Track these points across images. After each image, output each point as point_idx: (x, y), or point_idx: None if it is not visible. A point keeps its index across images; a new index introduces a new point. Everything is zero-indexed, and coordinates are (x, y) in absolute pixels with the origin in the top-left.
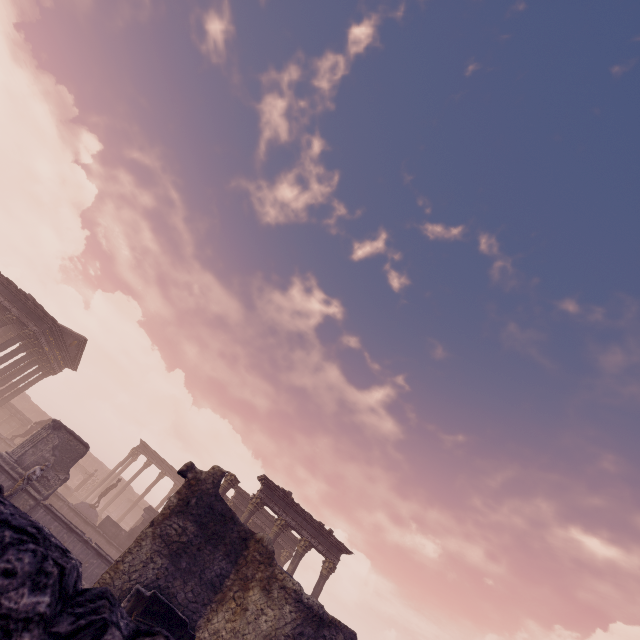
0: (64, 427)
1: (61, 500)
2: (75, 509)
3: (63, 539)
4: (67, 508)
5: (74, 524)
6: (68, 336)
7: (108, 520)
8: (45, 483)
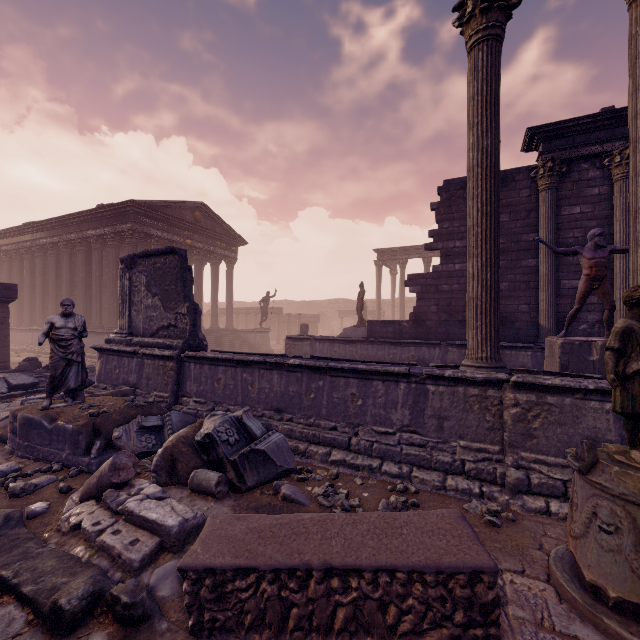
0: (136, 257)
1: (305, 340)
2: (324, 338)
3: (247, 382)
4: (317, 343)
5: (339, 352)
6: (177, 212)
7: (373, 325)
8: (176, 333)
